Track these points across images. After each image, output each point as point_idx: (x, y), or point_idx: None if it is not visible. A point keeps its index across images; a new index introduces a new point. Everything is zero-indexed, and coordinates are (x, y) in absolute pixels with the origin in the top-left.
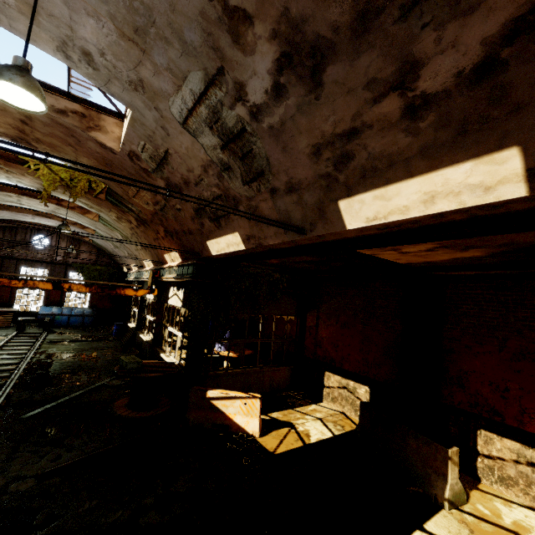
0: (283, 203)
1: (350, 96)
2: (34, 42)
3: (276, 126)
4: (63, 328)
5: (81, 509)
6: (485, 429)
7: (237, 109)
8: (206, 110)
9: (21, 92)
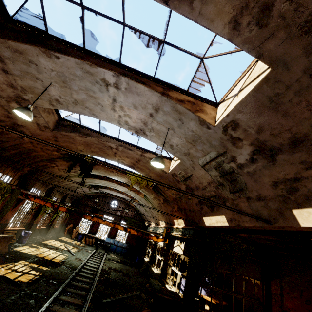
0: (255, 205)
1: (292, 165)
2: (155, 142)
3: (251, 172)
4: (112, 252)
5: None
6: None
7: (231, 164)
8: (215, 163)
9: (159, 164)
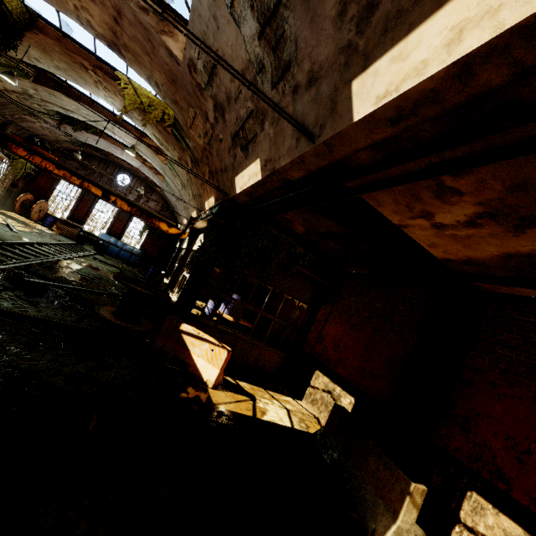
0: (302, 105)
1: None
2: None
3: None
4: (112, 257)
5: (6, 344)
6: (479, 492)
7: None
8: None
9: None
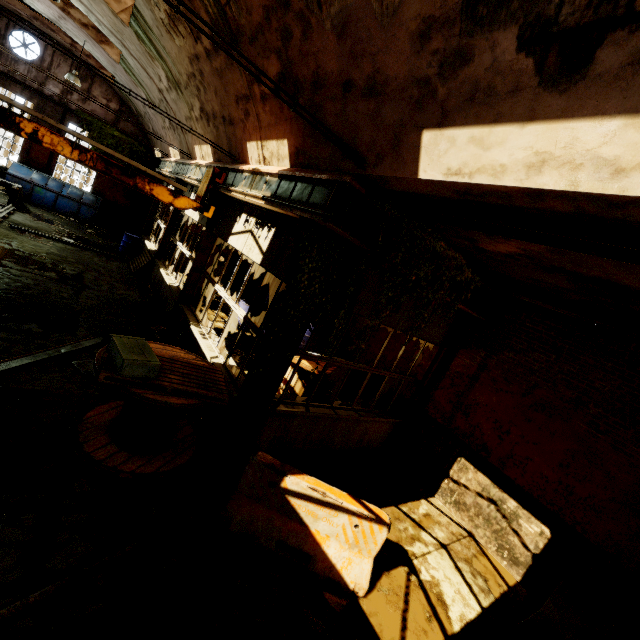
0: None
1: None
2: None
3: None
4: (45, 209)
5: None
6: None
7: None
8: None
9: None
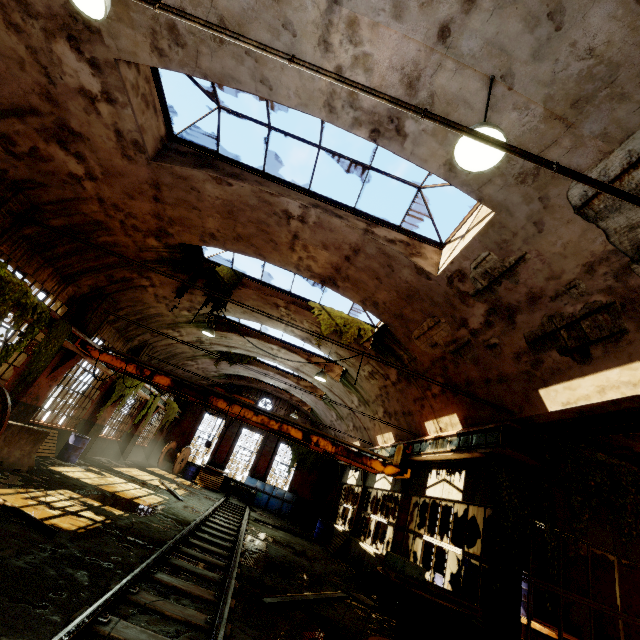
0: None
1: None
2: (424, 163)
3: None
4: (260, 509)
5: None
6: None
7: None
8: None
9: None
